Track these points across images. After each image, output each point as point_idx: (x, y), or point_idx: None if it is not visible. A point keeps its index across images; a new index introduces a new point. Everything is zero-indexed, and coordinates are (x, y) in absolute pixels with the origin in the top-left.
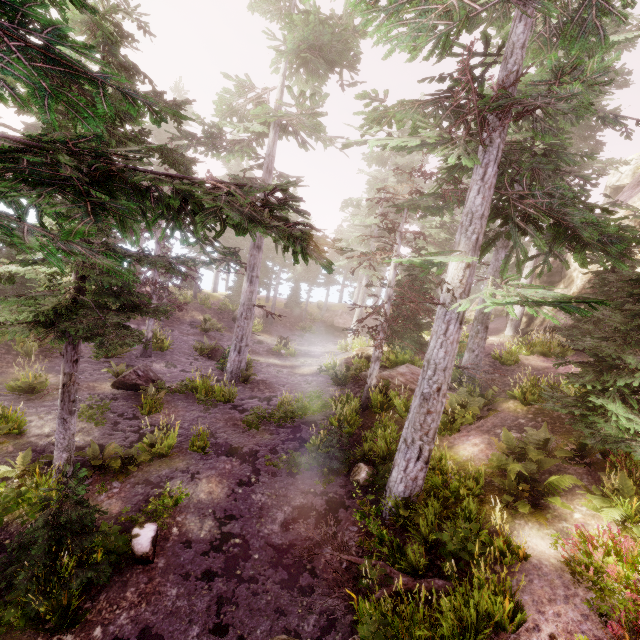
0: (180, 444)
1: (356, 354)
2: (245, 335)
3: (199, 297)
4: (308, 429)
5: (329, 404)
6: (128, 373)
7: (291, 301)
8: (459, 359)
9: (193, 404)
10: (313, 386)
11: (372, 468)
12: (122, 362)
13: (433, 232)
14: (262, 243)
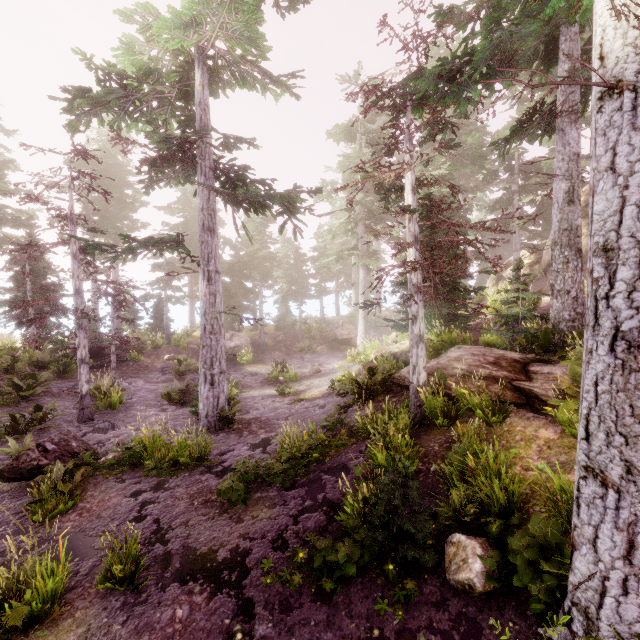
0: (89, 575)
1: (375, 357)
2: (216, 357)
3: (174, 340)
4: (335, 481)
5: (359, 430)
6: (25, 451)
7: (282, 322)
8: (525, 325)
9: (139, 479)
10: (328, 410)
11: (486, 542)
12: (42, 436)
13: (432, 190)
14: (215, 224)
